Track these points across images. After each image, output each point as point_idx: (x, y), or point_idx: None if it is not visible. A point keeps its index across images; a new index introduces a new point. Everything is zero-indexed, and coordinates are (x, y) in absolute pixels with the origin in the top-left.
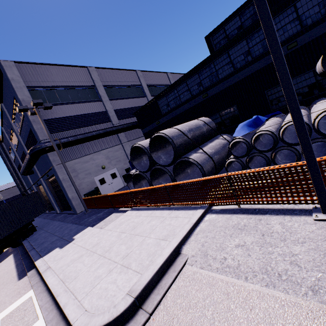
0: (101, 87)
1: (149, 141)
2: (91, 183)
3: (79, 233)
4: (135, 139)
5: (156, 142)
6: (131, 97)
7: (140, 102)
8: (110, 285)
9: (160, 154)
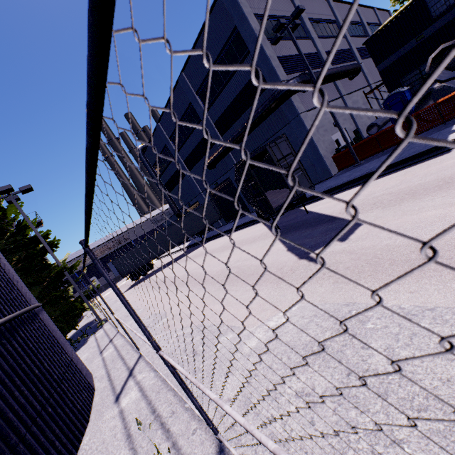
0: (306, 20)
1: None
2: (330, 143)
3: (452, 128)
4: (352, 92)
5: None
6: (331, 37)
7: (341, 44)
8: None
9: None
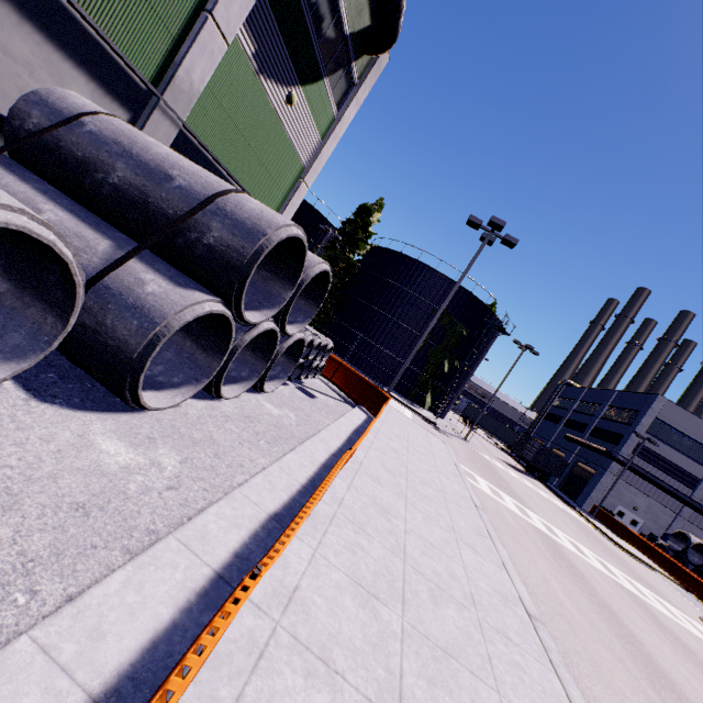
0: None
1: (697, 542)
2: (612, 505)
3: (596, 521)
4: (699, 527)
5: (702, 548)
6: None
7: None
8: (623, 546)
9: (696, 556)
